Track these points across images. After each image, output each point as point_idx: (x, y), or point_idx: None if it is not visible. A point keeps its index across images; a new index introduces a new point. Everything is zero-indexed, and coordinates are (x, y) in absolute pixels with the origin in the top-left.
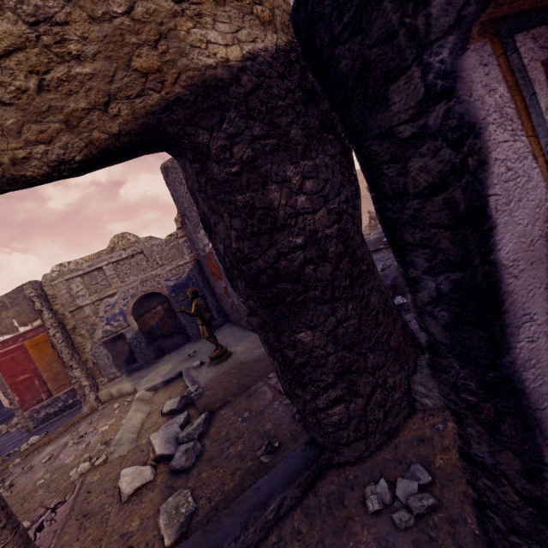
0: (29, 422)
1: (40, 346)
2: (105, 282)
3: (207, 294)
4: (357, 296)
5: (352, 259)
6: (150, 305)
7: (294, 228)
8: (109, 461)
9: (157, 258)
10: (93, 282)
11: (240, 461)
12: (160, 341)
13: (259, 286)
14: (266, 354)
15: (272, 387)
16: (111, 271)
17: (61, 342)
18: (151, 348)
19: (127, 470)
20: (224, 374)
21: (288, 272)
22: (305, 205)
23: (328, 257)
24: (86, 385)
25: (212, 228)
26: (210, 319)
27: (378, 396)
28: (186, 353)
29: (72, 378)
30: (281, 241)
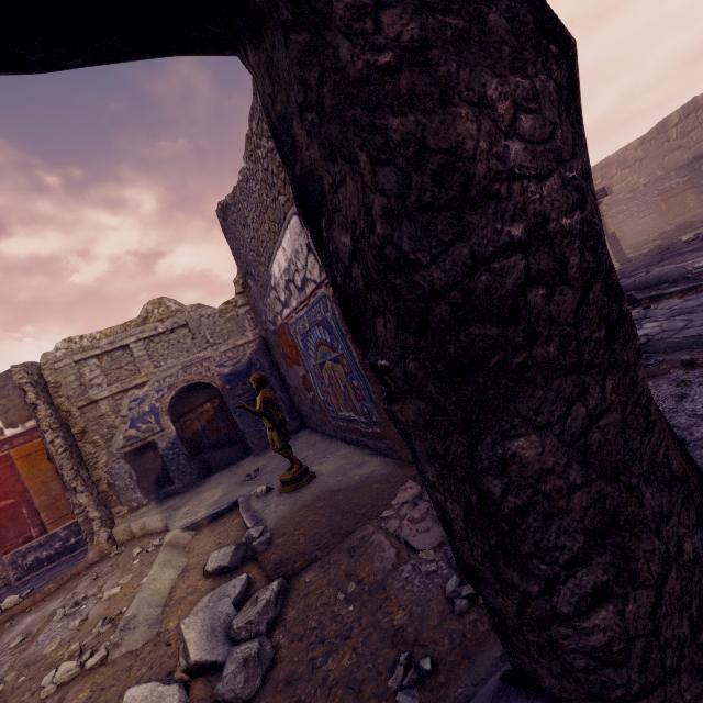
0: (10, 571)
1: (34, 457)
2: (132, 367)
3: (276, 386)
4: (618, 364)
5: (607, 285)
6: (194, 401)
7: (505, 202)
8: (110, 660)
9: (207, 334)
10: (115, 366)
11: (352, 697)
12: (207, 453)
13: (430, 327)
14: (372, 478)
15: (392, 536)
16: (141, 350)
17: (61, 451)
18: (193, 463)
19: (135, 691)
20: (306, 509)
21: (492, 300)
22: (522, 162)
23: (568, 275)
24: (96, 518)
25: (326, 199)
26: (283, 421)
27: (674, 582)
28: (243, 471)
29: (75, 506)
30: (479, 228)
